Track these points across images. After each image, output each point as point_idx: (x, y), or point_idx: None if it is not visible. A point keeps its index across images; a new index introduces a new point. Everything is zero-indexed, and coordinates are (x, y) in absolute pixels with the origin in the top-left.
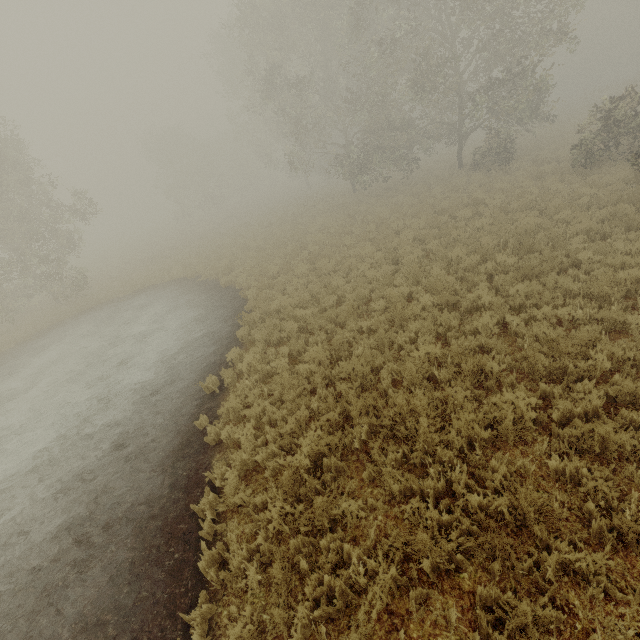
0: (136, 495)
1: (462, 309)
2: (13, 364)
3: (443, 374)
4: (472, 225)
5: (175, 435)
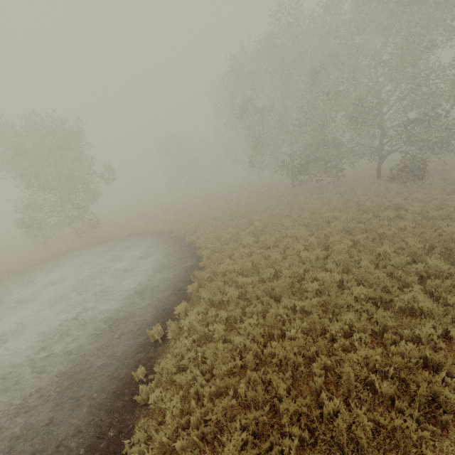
0: (59, 446)
1: (396, 308)
2: (32, 276)
3: (385, 389)
4: (396, 225)
5: (114, 380)
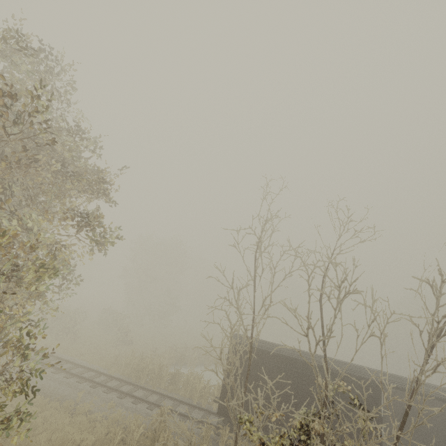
0: None
1: None
2: None
3: None
4: None
5: None
